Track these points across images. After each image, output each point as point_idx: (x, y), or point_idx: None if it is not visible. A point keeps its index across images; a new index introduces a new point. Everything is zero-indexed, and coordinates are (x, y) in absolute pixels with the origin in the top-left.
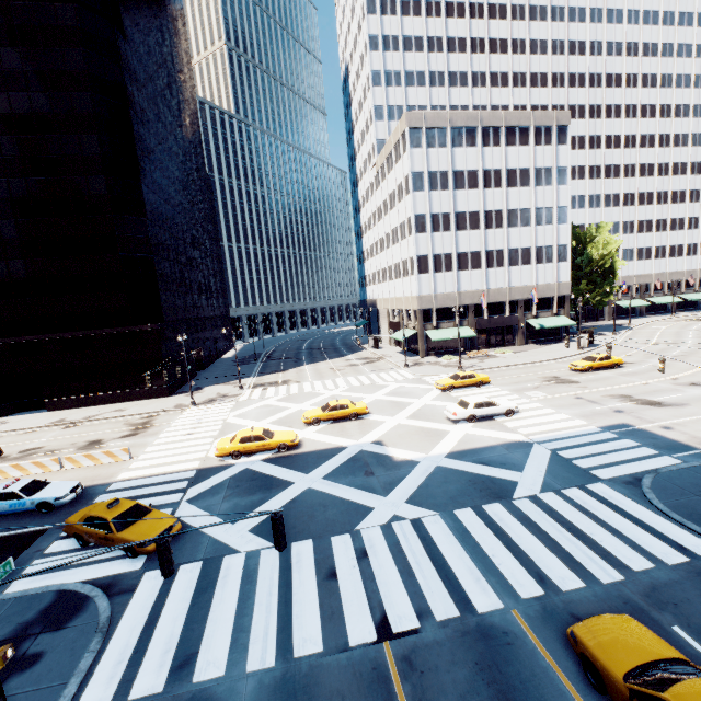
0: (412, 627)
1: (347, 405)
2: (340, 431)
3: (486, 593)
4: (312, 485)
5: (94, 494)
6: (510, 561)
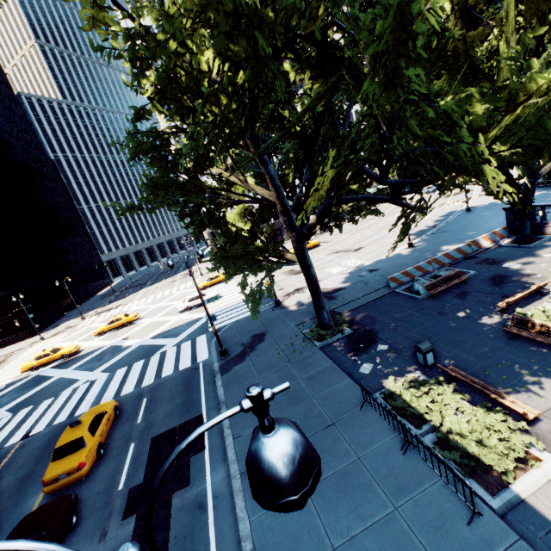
0: (39, 431)
1: (121, 318)
2: (113, 336)
3: (87, 407)
4: (63, 375)
5: None
6: (114, 388)
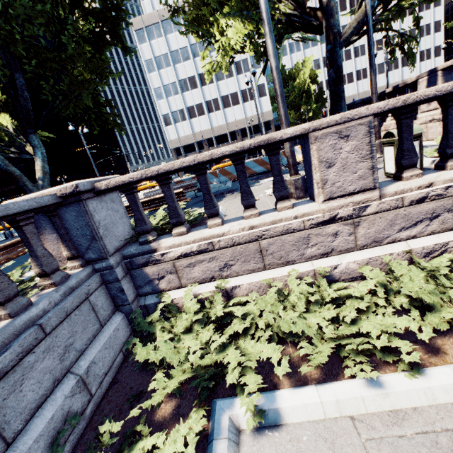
0: None
1: None
2: None
3: None
4: None
5: None
6: None
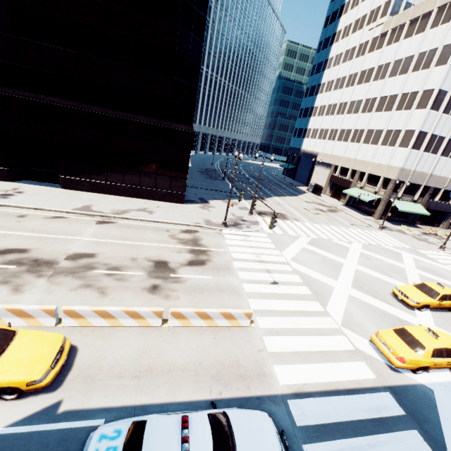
0: None
1: None
2: None
3: None
4: None
5: (287, 437)
6: None
